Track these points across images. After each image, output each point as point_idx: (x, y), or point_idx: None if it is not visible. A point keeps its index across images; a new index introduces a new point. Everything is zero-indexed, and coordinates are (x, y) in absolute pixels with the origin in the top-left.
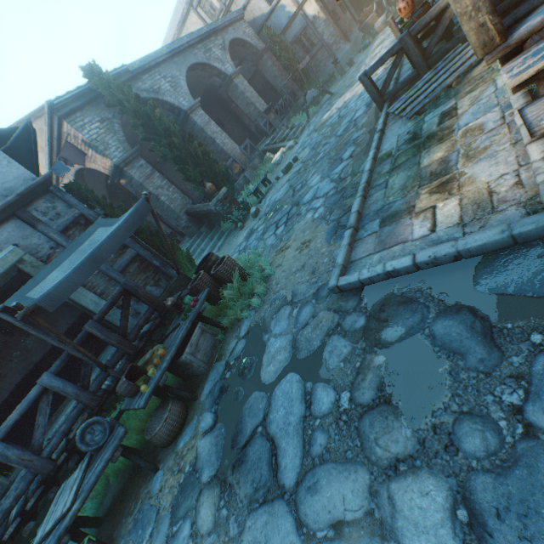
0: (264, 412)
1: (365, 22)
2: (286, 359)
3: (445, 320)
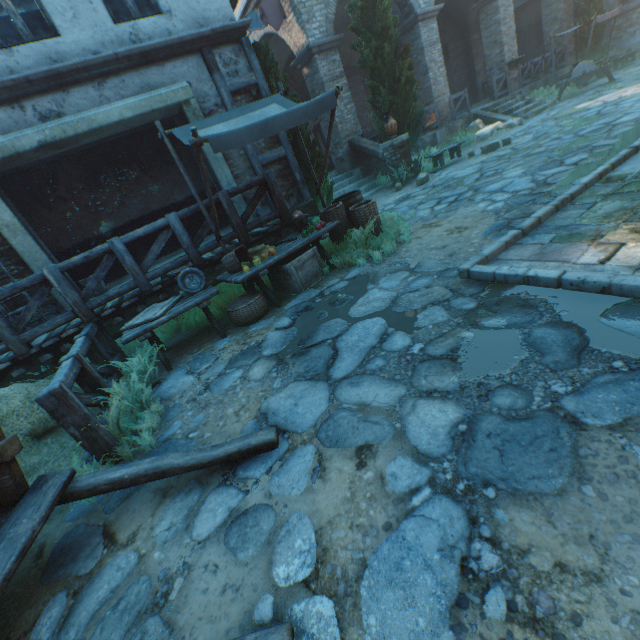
0: (339, 333)
1: None
2: (380, 307)
3: (550, 329)
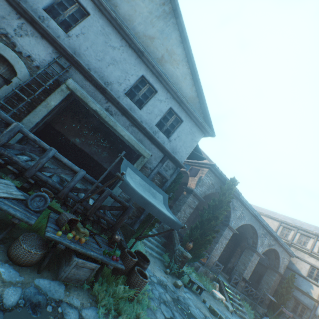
0: None
1: None
2: None
3: None
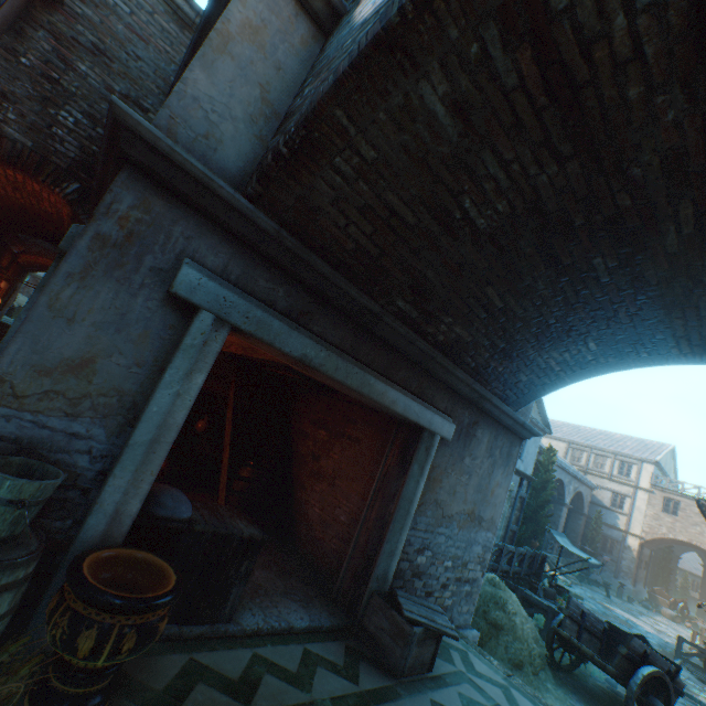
0: None
1: (656, 594)
2: None
3: None
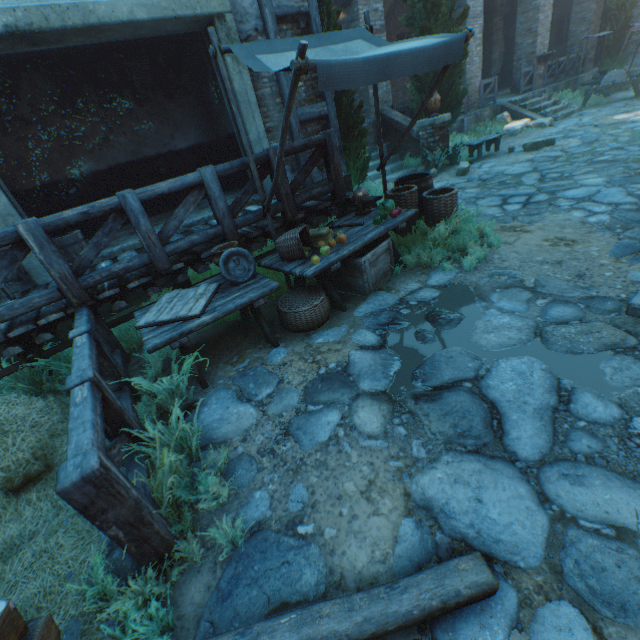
0: (477, 373)
1: None
2: (521, 341)
3: None
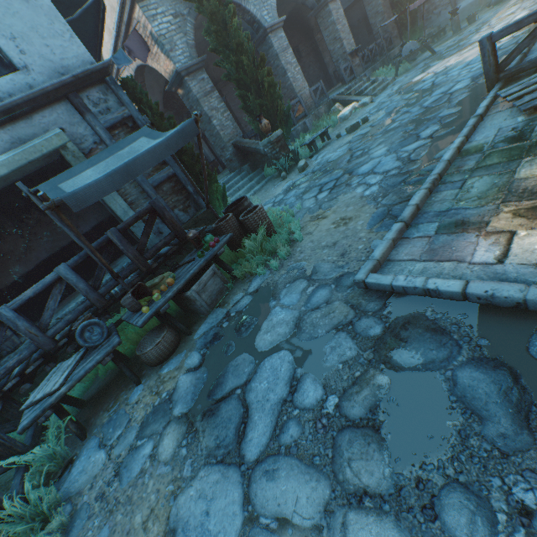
0: (248, 377)
1: None
2: (285, 335)
3: (476, 371)
